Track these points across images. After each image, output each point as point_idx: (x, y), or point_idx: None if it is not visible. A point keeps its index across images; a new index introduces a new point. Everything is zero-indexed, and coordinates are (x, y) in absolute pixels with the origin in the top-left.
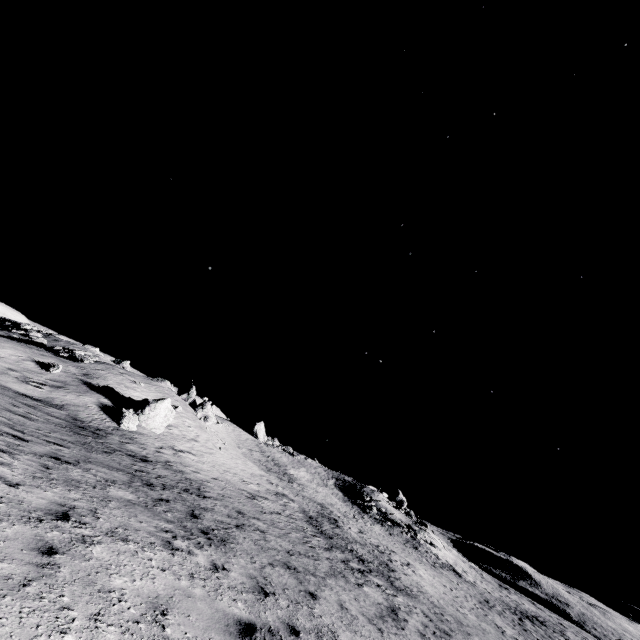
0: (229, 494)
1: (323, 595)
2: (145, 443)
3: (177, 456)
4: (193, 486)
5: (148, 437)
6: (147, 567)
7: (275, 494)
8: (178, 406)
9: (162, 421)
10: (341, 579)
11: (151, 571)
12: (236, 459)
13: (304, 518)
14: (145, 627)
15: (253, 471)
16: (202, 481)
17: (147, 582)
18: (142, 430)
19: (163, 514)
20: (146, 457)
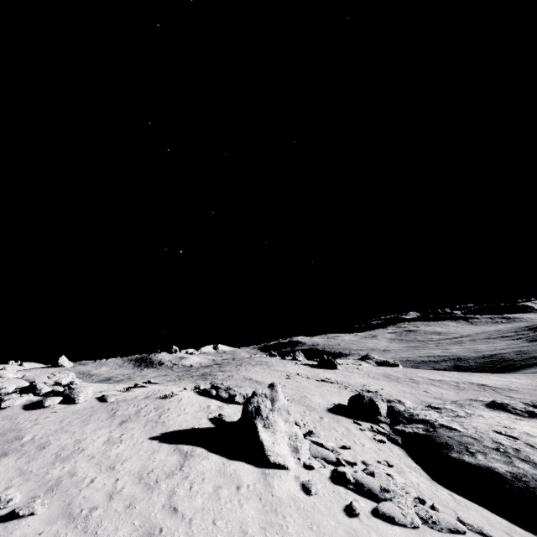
0: None
1: None
2: None
3: None
4: None
5: None
6: None
7: None
8: None
9: None
10: None
11: None
12: None
13: None
14: None
15: None
16: None
17: None
18: None
19: None
20: None
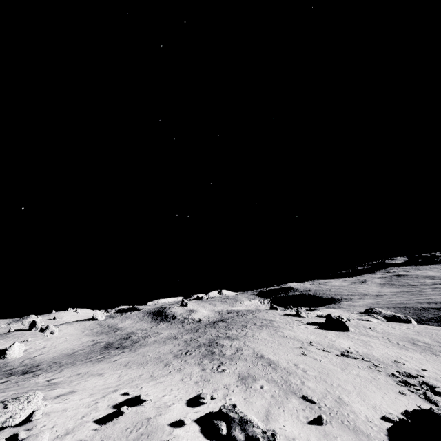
0: (57, 359)
1: (66, 366)
2: (13, 364)
3: (32, 360)
4: (35, 365)
5: (15, 361)
6: (4, 380)
7: (92, 345)
8: (28, 339)
9: (19, 351)
10: (87, 359)
11: (5, 380)
12: (73, 342)
13: (103, 346)
14: (1, 382)
15: (83, 341)
16: (43, 362)
17: (3, 381)
18: (10, 360)
19: (14, 376)
20: (13, 368)
